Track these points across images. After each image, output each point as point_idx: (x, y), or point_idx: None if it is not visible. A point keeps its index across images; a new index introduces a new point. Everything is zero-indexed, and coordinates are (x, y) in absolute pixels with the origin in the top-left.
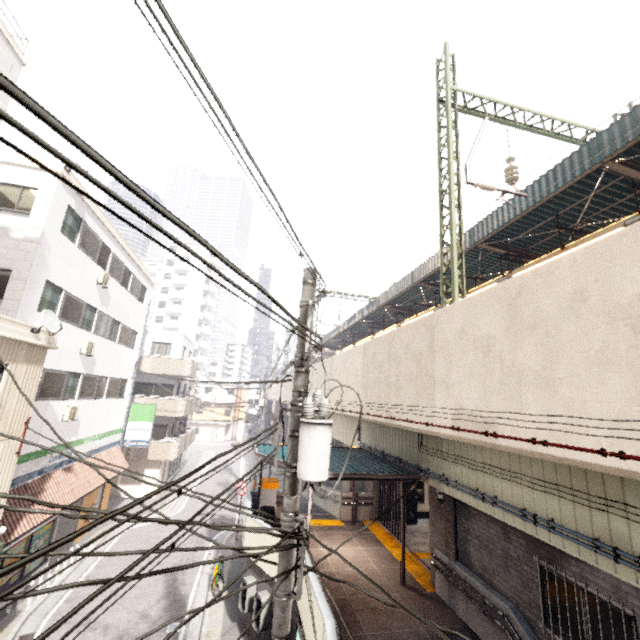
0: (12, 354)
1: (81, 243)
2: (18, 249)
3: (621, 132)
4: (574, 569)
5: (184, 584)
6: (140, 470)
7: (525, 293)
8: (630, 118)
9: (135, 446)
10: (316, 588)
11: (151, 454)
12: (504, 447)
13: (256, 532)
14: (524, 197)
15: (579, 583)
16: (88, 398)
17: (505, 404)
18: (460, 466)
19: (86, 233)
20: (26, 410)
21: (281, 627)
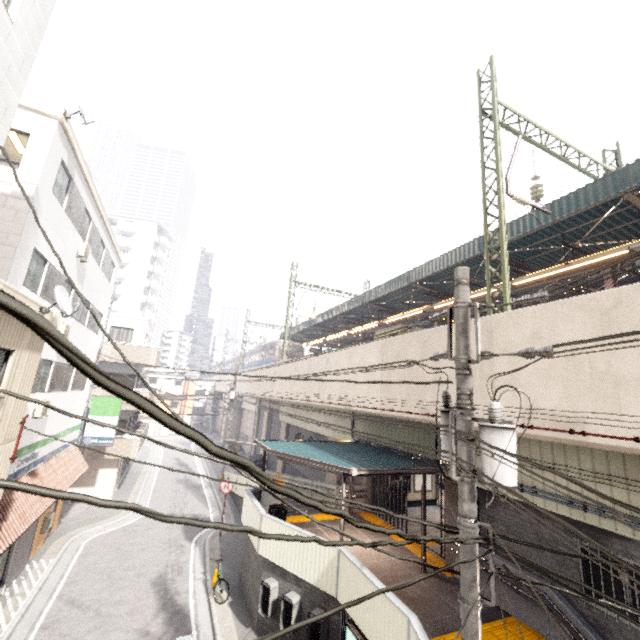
0: (18, 338)
1: (68, 207)
2: (4, 206)
3: None
4: (618, 547)
5: (178, 593)
6: (93, 470)
7: (624, 306)
8: None
9: (96, 444)
10: (380, 586)
11: (109, 452)
12: (595, 444)
13: (477, 542)
14: (548, 214)
15: (625, 559)
16: (56, 390)
17: (597, 406)
18: None
19: (73, 195)
20: (22, 407)
21: (477, 635)
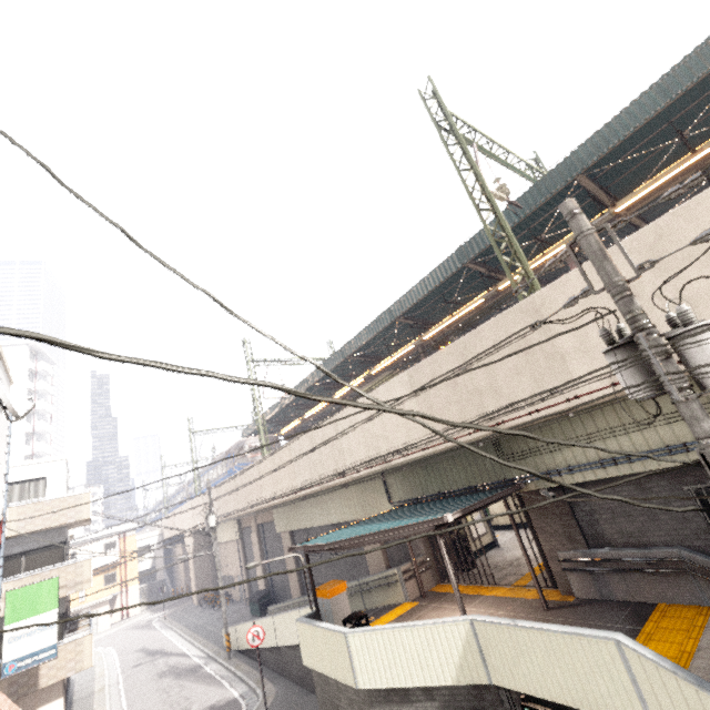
0: None
1: None
2: None
3: (590, 150)
4: None
5: None
6: None
7: (667, 235)
8: (594, 140)
9: (28, 666)
10: (552, 627)
11: (46, 675)
12: None
13: None
14: (520, 208)
15: None
16: None
17: None
18: (568, 449)
19: None
20: None
21: None
